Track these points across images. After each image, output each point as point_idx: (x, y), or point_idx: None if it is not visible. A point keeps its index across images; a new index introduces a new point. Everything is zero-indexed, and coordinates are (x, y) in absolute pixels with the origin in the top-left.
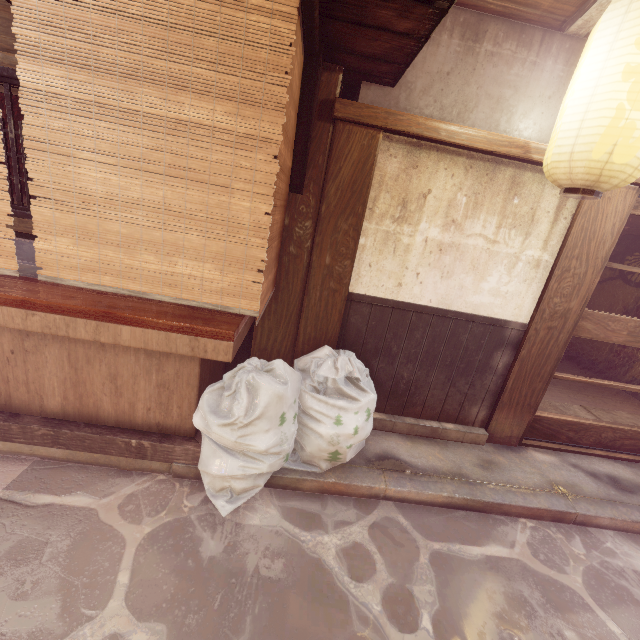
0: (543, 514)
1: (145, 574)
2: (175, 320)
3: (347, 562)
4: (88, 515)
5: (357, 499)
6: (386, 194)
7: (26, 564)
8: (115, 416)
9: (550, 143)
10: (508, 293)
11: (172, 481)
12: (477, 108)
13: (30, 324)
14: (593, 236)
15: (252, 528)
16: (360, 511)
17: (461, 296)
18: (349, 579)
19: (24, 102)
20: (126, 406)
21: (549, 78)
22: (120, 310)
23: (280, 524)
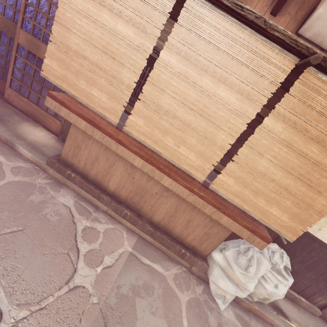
0: None
1: (192, 324)
2: (248, 223)
3: None
4: (164, 278)
5: (263, 321)
6: None
7: (150, 296)
8: (178, 234)
9: None
10: None
11: (188, 273)
12: None
13: (188, 198)
14: None
15: (225, 318)
16: None
17: None
18: None
19: (258, 129)
20: (185, 233)
21: None
22: (227, 208)
23: (235, 321)
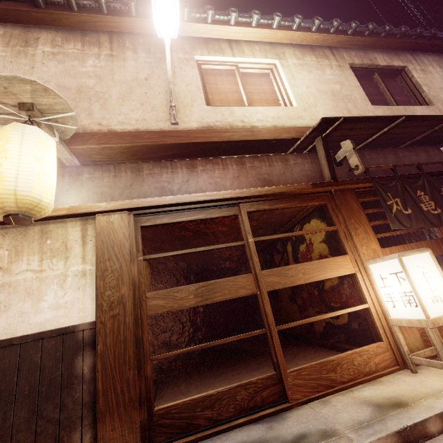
0: None
1: None
2: None
3: None
4: None
5: None
6: None
7: None
8: None
9: None
10: (68, 302)
11: None
12: None
13: None
14: (113, 243)
15: None
16: None
17: (24, 321)
18: None
19: None
20: None
21: (63, 183)
22: None
23: None
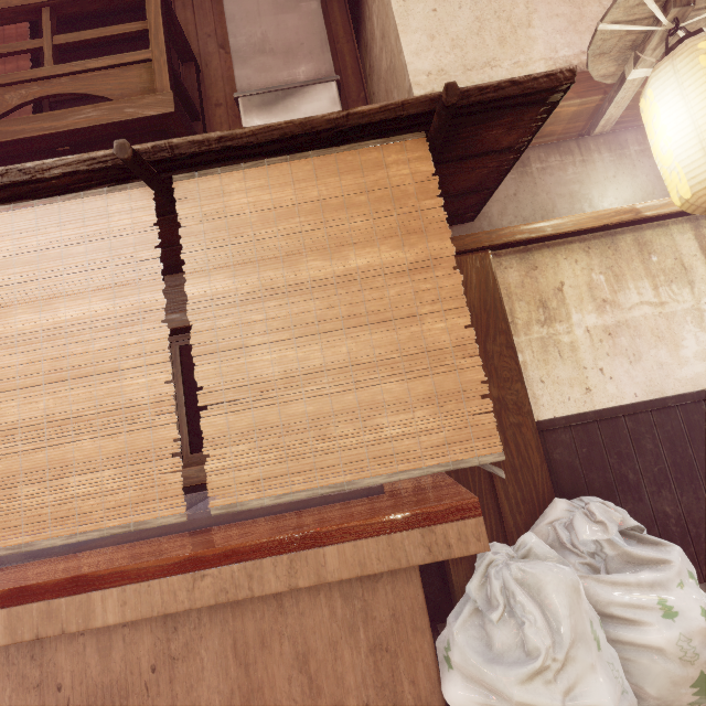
0: None
1: None
2: (391, 512)
3: None
4: None
5: None
6: (520, 303)
7: None
8: None
9: (672, 186)
10: None
11: None
12: (556, 208)
13: (198, 595)
14: None
15: None
16: None
17: (667, 375)
18: None
19: (192, 313)
20: None
21: (603, 165)
22: (314, 526)
23: None
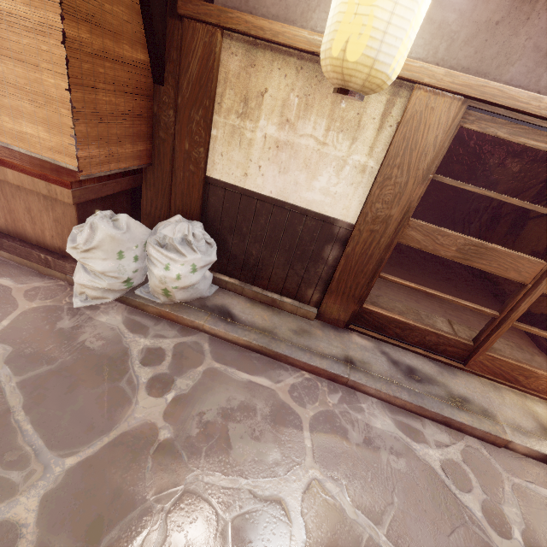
0: (321, 372)
1: (18, 324)
2: (36, 169)
3: (145, 355)
4: (6, 290)
5: (184, 327)
6: (231, 90)
7: None
8: (35, 238)
9: None
10: (337, 194)
11: (67, 286)
12: (319, 7)
13: None
14: (415, 146)
15: (98, 322)
16: (180, 333)
17: (296, 191)
18: (138, 362)
19: None
20: (40, 232)
21: None
22: (6, 157)
23: (118, 325)
